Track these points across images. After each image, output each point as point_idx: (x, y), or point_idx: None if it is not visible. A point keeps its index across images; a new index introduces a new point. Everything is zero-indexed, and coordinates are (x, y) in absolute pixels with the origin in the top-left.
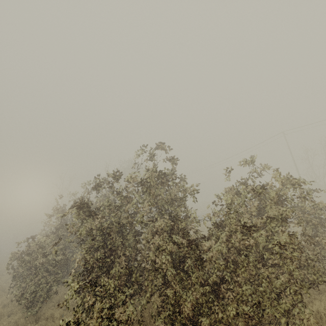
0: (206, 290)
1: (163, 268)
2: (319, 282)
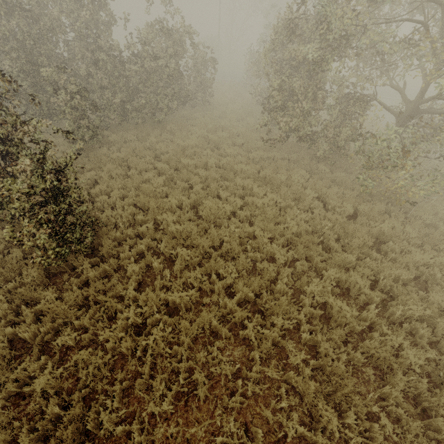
0: (128, 95)
1: (92, 84)
2: (186, 97)
